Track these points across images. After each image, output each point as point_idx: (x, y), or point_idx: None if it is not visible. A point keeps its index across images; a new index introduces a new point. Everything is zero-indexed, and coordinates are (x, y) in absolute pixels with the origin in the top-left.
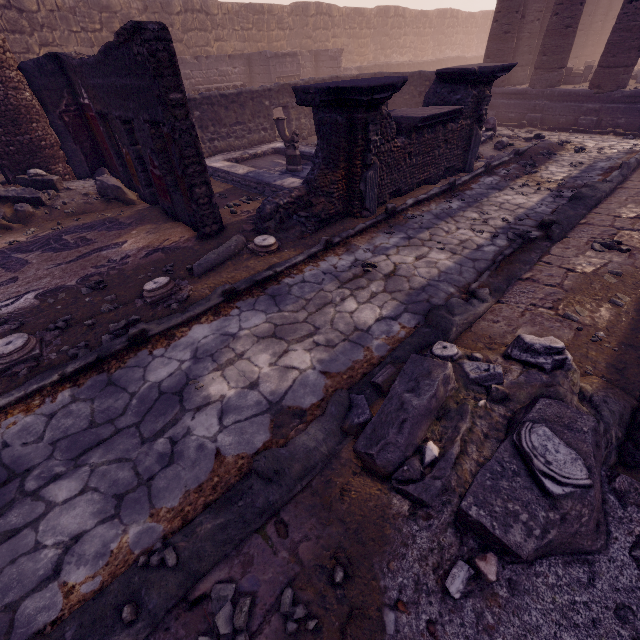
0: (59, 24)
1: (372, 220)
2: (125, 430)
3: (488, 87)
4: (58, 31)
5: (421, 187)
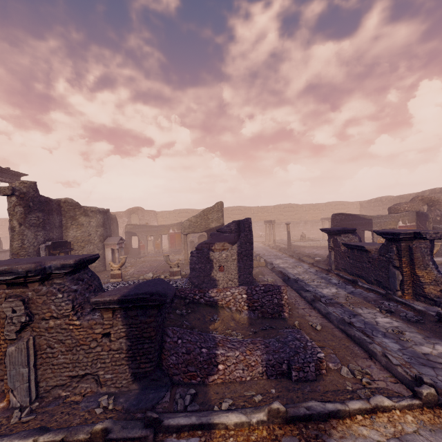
0: None
1: (324, 267)
2: (277, 258)
3: (397, 243)
4: None
5: (359, 278)
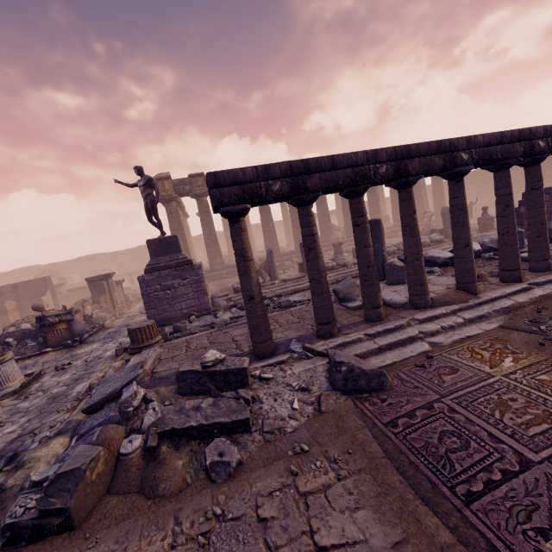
0: (106, 259)
1: None
2: None
3: None
4: (105, 261)
5: None
